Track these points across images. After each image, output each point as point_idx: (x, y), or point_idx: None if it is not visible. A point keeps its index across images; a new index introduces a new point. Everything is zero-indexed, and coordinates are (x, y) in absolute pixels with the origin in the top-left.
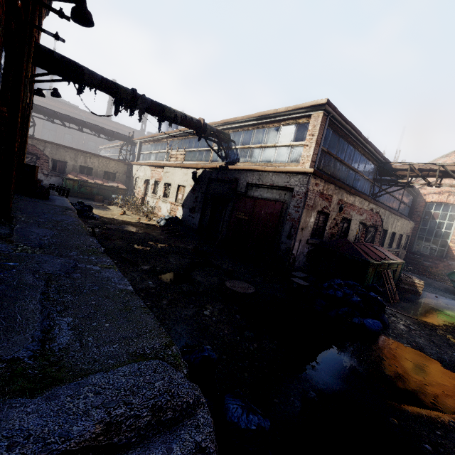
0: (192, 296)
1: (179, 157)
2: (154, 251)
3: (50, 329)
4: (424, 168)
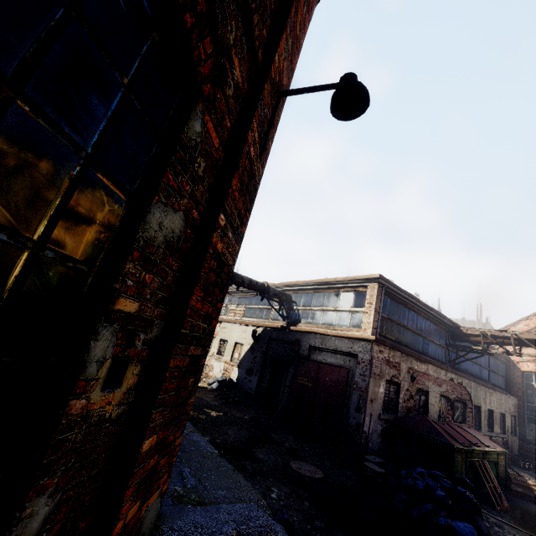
0: (256, 475)
1: (238, 313)
2: (211, 420)
3: (181, 473)
4: (497, 335)
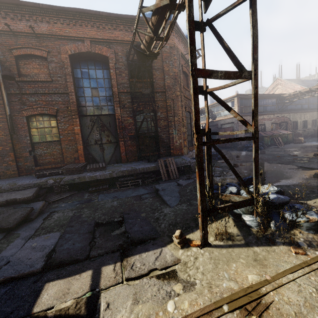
0: None
1: None
2: None
3: None
4: (295, 93)
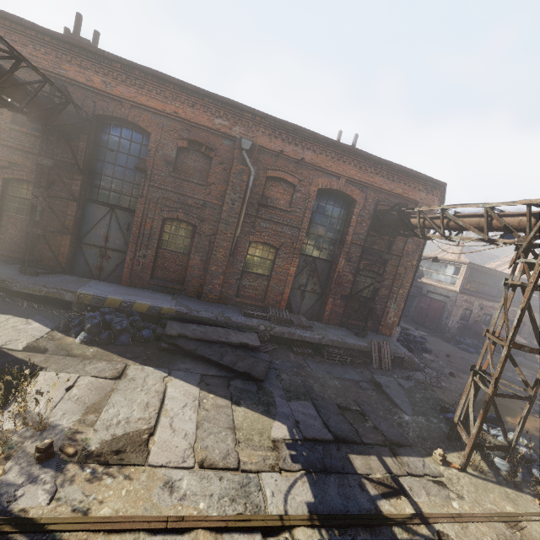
0: None
1: None
2: None
3: None
4: None
